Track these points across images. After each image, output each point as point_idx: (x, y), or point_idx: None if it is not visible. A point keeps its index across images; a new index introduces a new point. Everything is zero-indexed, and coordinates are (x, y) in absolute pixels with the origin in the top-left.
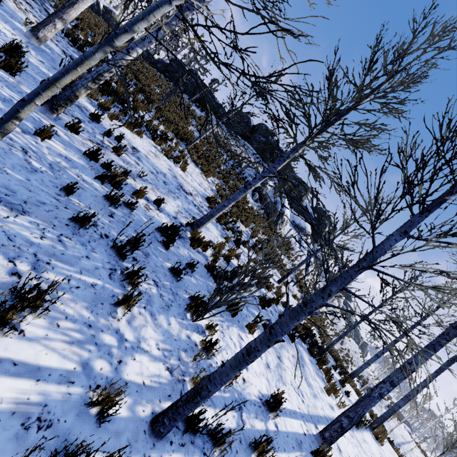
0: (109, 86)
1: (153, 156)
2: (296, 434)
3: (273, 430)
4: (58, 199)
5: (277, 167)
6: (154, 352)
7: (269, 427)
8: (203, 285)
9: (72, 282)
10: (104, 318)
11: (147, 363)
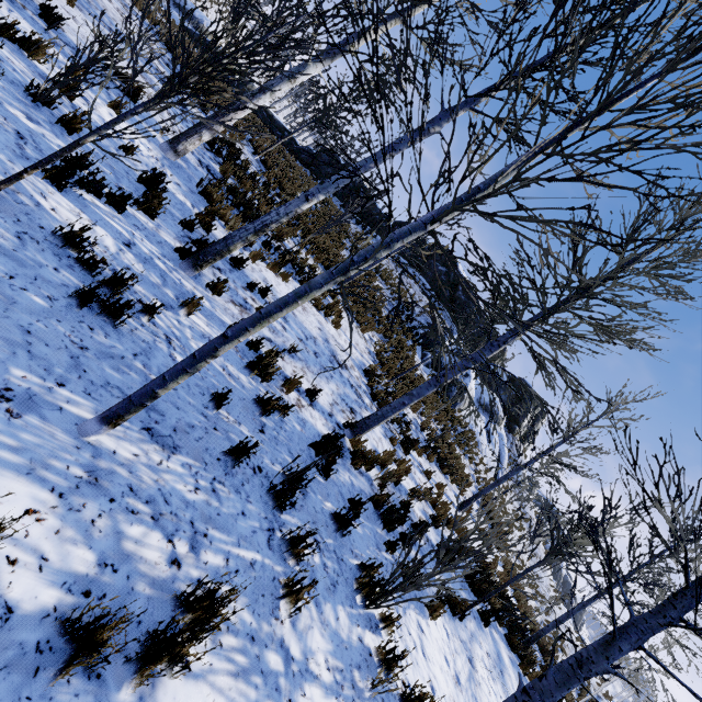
0: (253, 210)
1: (300, 309)
2: None
3: None
4: (206, 415)
5: (487, 355)
6: (324, 676)
7: None
8: (370, 536)
9: (231, 563)
10: (267, 622)
11: (318, 699)
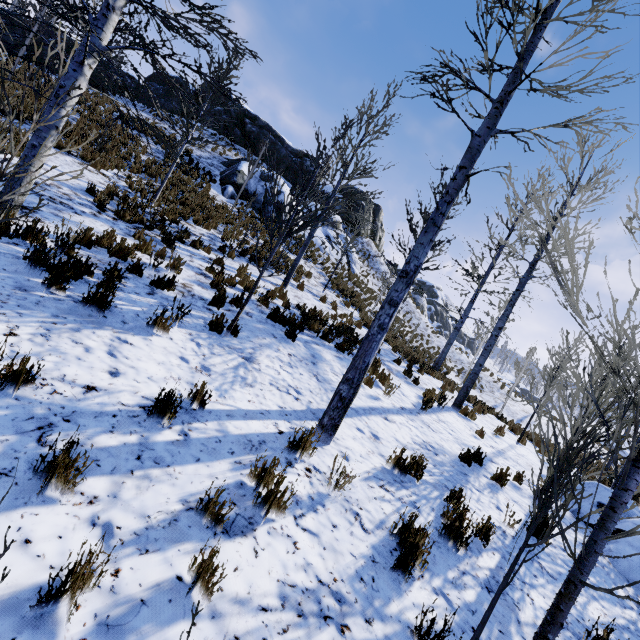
0: None
1: None
2: (251, 436)
3: (170, 441)
4: None
5: (98, 35)
6: None
7: (156, 438)
8: None
9: None
10: None
11: None
